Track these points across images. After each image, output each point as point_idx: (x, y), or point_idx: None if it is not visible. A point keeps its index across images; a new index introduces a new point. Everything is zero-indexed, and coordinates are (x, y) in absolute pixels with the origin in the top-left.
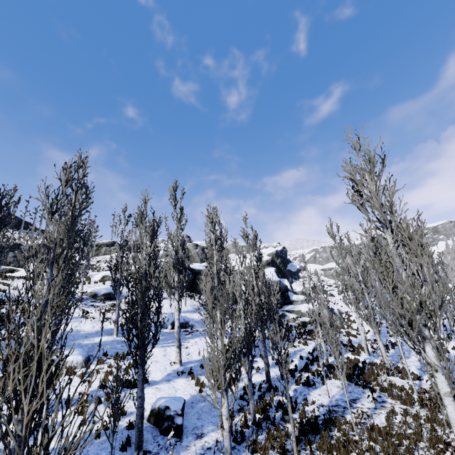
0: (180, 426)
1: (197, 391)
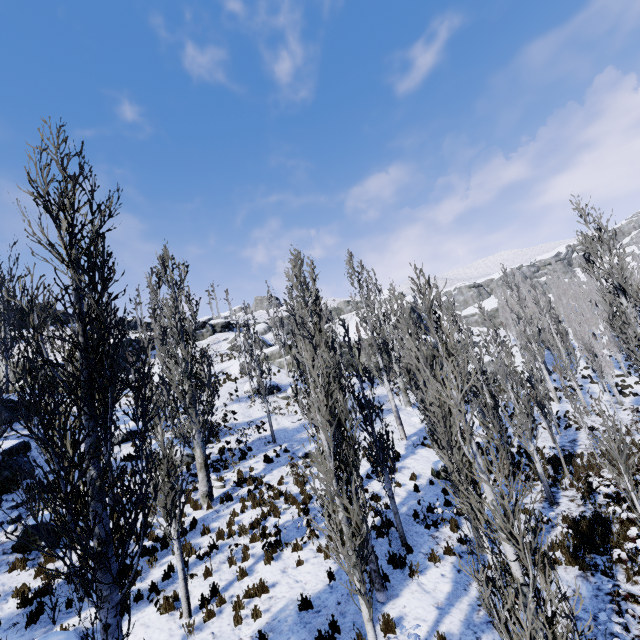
0: None
1: None
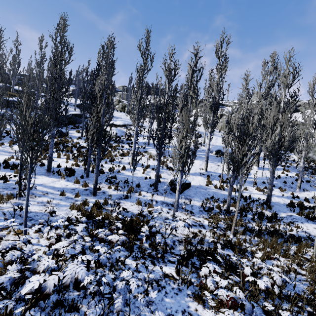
0: None
1: (205, 185)
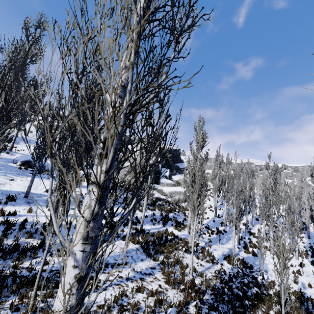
0: None
1: None
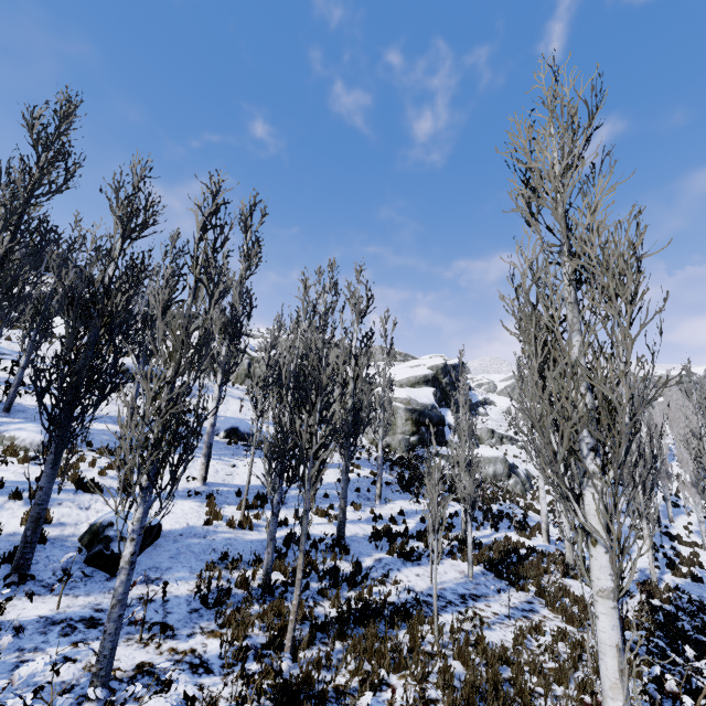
0: (117, 557)
1: (204, 522)
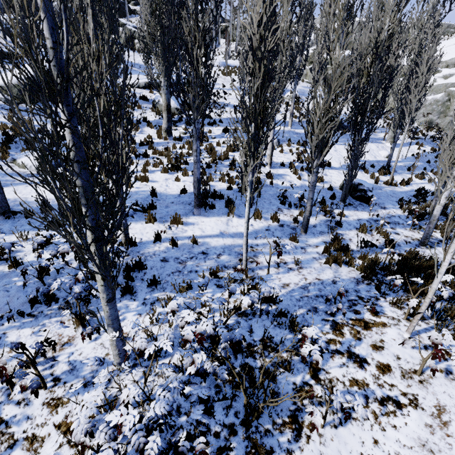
0: (371, 198)
1: (372, 182)
